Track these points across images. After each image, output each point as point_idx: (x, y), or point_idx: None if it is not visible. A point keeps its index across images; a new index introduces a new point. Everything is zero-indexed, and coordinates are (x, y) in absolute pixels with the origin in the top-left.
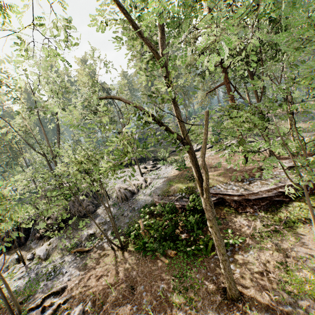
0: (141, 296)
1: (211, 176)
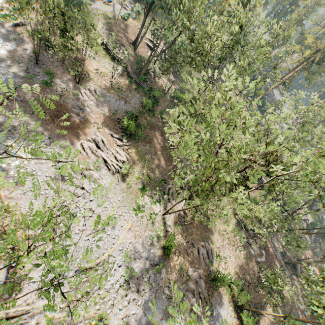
0: None
1: (114, 27)
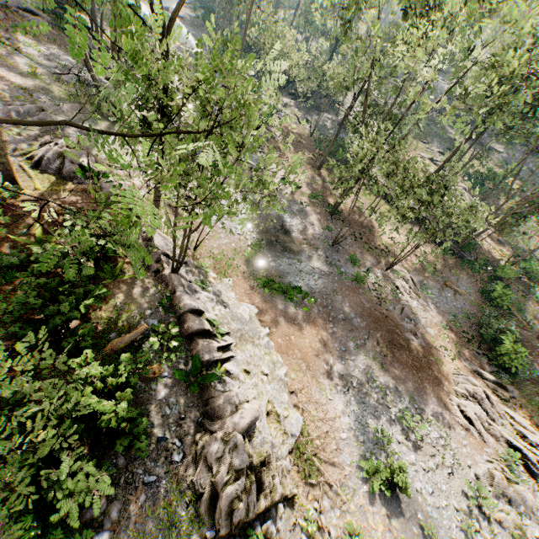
0: (300, 146)
1: None
